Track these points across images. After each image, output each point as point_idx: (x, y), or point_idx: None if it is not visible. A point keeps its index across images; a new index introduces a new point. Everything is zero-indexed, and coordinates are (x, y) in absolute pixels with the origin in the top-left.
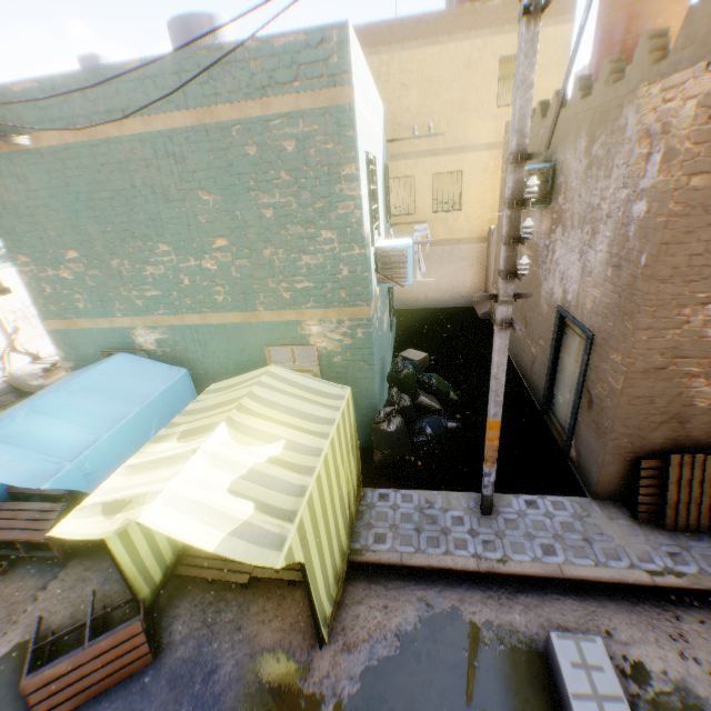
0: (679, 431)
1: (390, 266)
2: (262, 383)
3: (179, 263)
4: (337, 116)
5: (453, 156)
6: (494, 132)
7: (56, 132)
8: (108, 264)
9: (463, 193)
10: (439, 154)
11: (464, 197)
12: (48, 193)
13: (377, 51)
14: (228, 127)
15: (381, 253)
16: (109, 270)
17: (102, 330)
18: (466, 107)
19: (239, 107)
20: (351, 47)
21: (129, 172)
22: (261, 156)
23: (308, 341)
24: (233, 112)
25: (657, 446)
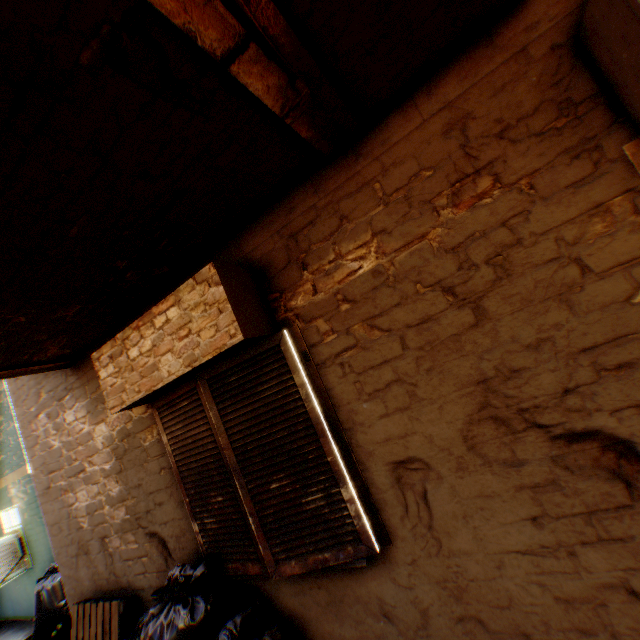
0: (93, 565)
1: None
2: None
3: None
4: None
5: None
6: None
7: None
8: None
9: None
10: None
11: None
12: None
13: None
14: None
15: None
16: None
17: None
18: None
19: None
20: None
21: None
22: None
23: (15, 502)
24: None
25: (90, 589)
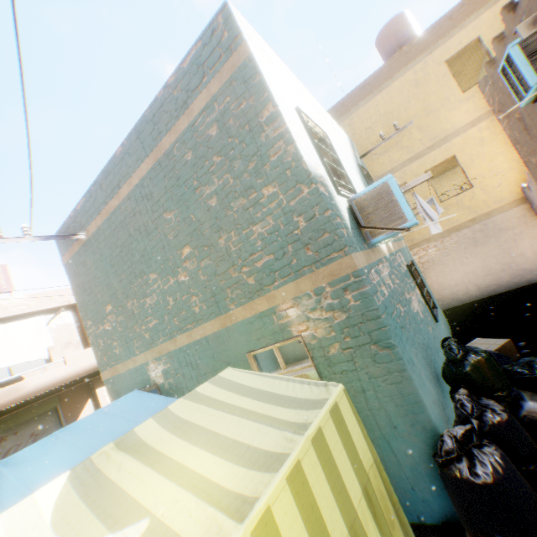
0: None
1: (374, 212)
2: (194, 394)
3: (164, 286)
4: (240, 76)
5: (437, 149)
6: (471, 110)
7: (94, 223)
8: (126, 308)
9: (466, 172)
10: (422, 155)
11: (469, 174)
12: (94, 267)
13: (338, 122)
14: (171, 150)
15: (357, 203)
16: (127, 313)
17: (130, 371)
18: (429, 110)
19: (174, 129)
20: (236, 18)
21: (126, 226)
22: (196, 155)
23: (290, 333)
24: (172, 136)
25: None
